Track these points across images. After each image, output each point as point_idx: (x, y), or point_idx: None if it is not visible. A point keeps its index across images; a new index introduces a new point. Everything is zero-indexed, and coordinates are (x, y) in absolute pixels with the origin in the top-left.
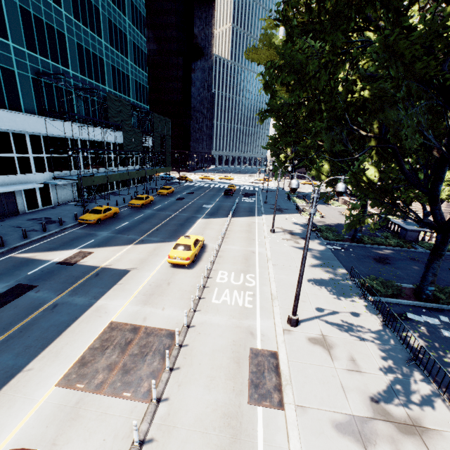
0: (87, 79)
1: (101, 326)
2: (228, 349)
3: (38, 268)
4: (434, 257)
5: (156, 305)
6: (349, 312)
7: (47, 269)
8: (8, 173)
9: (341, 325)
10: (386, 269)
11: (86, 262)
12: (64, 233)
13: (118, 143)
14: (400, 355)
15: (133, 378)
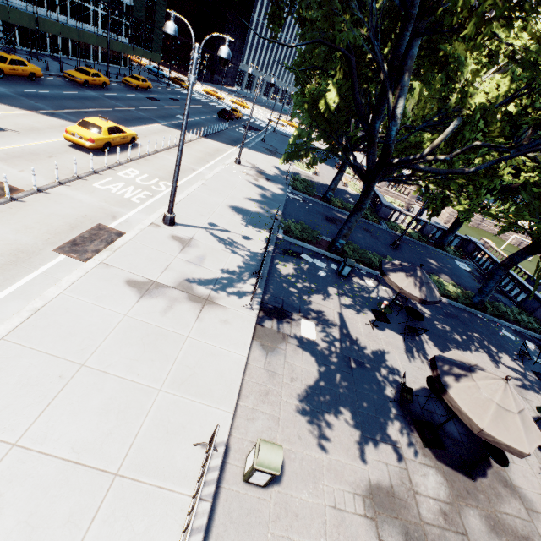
0: None
1: None
2: (73, 218)
3: None
4: (355, 210)
5: (14, 166)
6: (242, 235)
7: None
8: None
9: (221, 239)
10: (327, 226)
11: None
12: None
13: None
14: (254, 269)
15: None
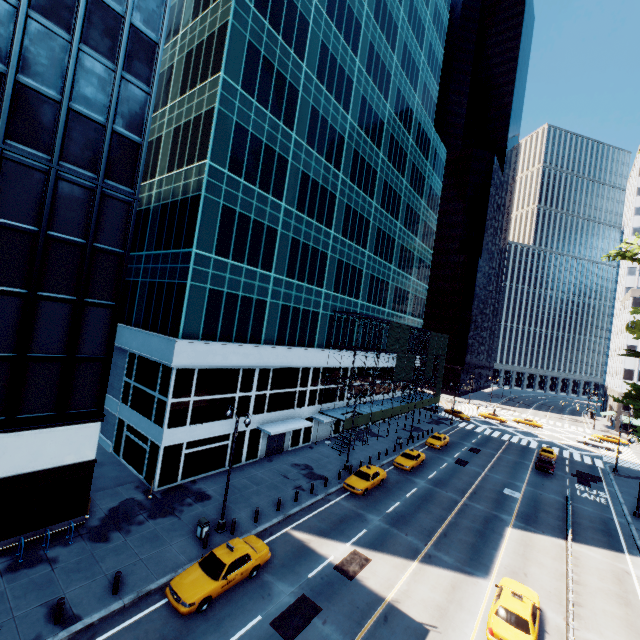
0: (371, 305)
1: None
2: None
3: (316, 568)
4: None
5: None
6: None
7: (326, 576)
8: (287, 407)
9: None
10: None
11: (366, 580)
12: (329, 501)
13: (384, 367)
14: None
15: None
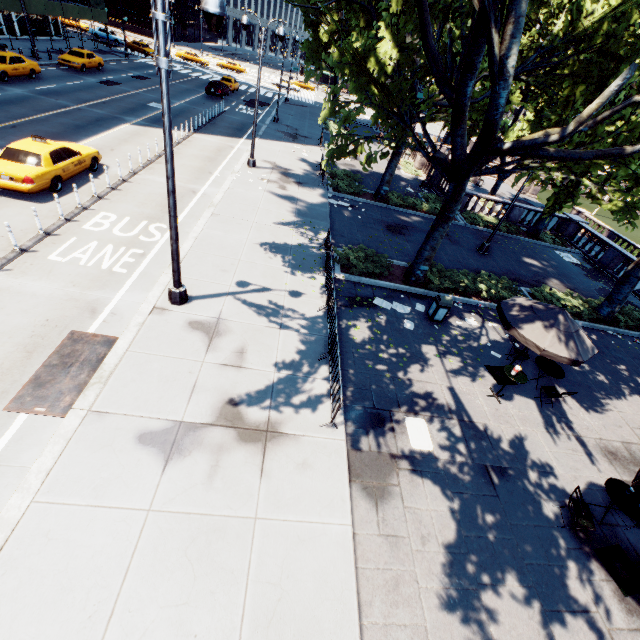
0: None
1: None
2: (27, 331)
3: None
4: (439, 222)
5: None
6: (288, 291)
7: None
8: None
9: (261, 306)
10: (393, 241)
11: None
12: None
13: None
14: (319, 348)
15: None
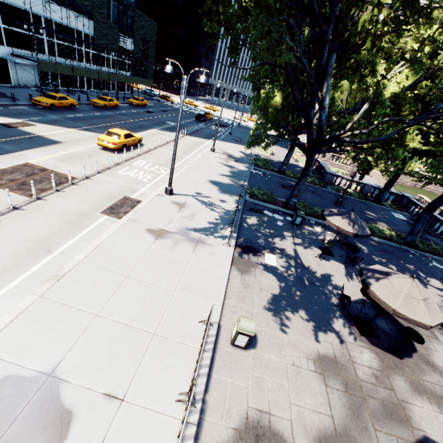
0: None
1: (18, 163)
2: (109, 193)
3: None
4: (302, 176)
5: (70, 164)
6: (219, 199)
7: None
8: None
9: (205, 202)
10: (283, 191)
11: (25, 129)
12: (15, 107)
13: (91, 36)
14: (229, 221)
15: (27, 187)
